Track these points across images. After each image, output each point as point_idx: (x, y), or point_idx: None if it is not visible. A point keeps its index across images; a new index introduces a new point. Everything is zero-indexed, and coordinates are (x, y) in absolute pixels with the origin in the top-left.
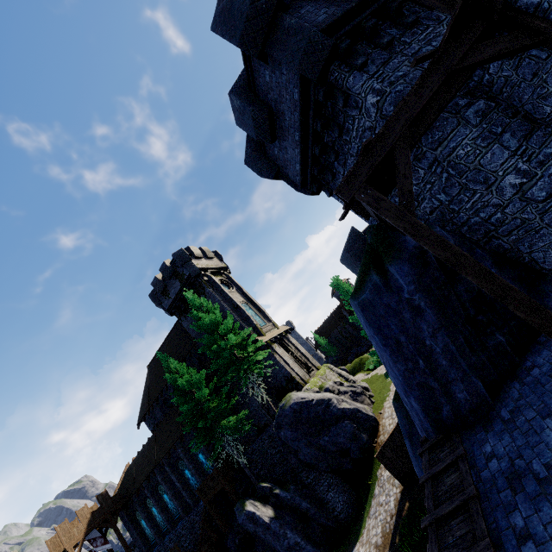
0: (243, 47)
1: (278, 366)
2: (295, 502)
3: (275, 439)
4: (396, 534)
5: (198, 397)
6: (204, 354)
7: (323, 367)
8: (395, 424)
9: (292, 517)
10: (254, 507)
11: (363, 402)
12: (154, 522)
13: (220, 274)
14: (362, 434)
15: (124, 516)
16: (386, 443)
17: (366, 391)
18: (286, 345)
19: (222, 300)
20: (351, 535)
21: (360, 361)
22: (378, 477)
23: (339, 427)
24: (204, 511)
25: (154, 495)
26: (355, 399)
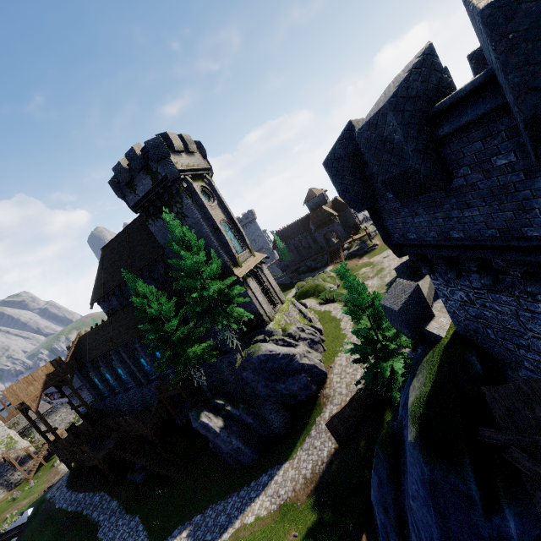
0: (537, 128)
1: (248, 301)
2: (242, 418)
3: (234, 366)
4: (323, 478)
5: (168, 327)
6: (172, 265)
7: (288, 302)
8: (348, 400)
9: (237, 427)
10: (207, 419)
11: (317, 350)
12: (108, 383)
13: (201, 178)
14: (313, 385)
15: (78, 373)
16: (337, 415)
17: (320, 332)
18: (259, 276)
19: (201, 218)
20: (282, 448)
21: (316, 288)
22: (316, 423)
23: (296, 378)
24: (159, 400)
25: (109, 367)
26: (312, 347)
